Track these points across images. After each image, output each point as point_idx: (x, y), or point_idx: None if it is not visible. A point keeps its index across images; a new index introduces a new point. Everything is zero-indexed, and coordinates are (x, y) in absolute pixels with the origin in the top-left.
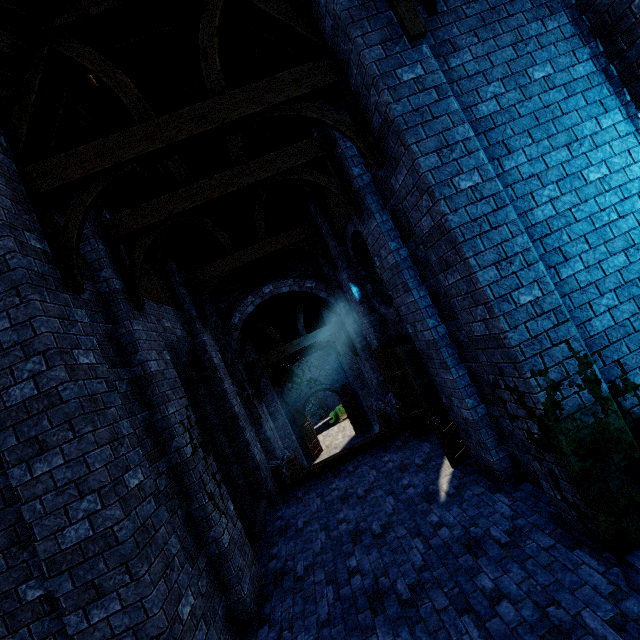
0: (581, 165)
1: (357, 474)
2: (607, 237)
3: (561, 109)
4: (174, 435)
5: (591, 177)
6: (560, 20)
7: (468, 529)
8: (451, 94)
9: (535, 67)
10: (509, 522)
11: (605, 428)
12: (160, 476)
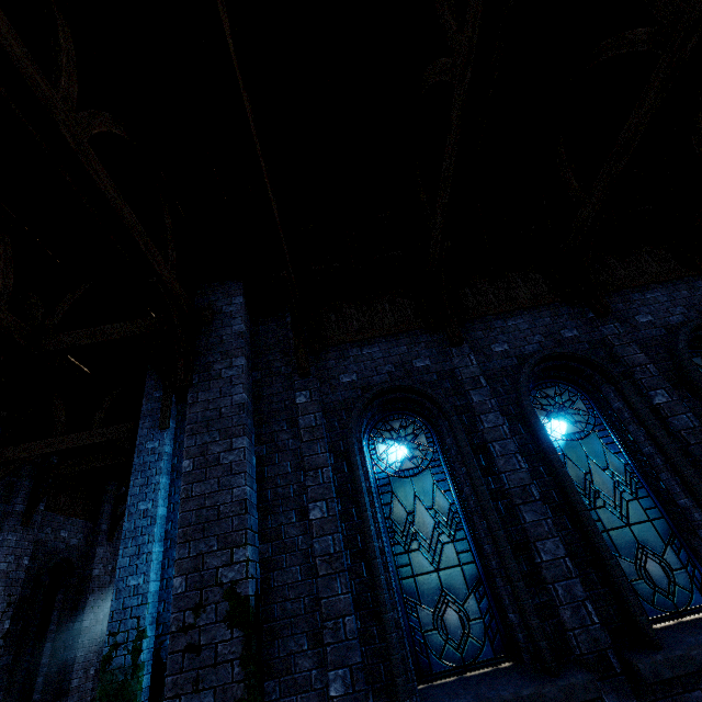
0: None
1: None
2: None
3: None
4: None
5: None
6: None
7: None
8: (165, 458)
9: None
10: None
11: (127, 687)
12: None
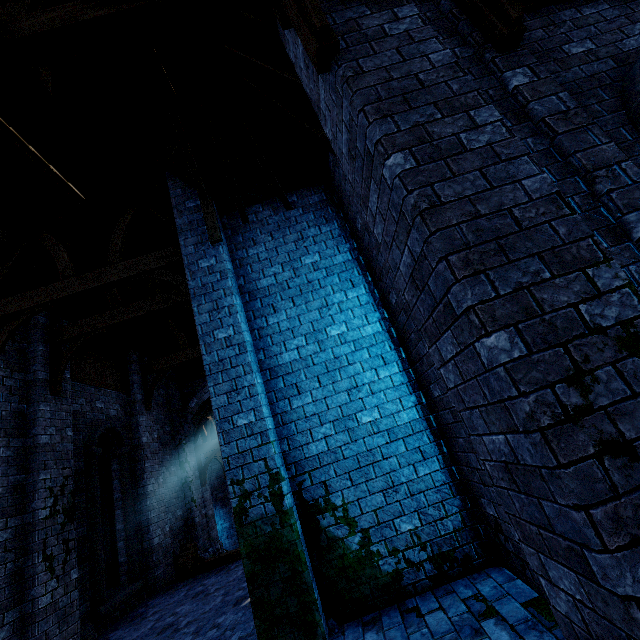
0: (326, 324)
1: (230, 573)
2: (336, 379)
3: (320, 284)
4: (36, 498)
5: (332, 333)
6: (332, 226)
7: (225, 632)
8: (230, 276)
9: (307, 256)
10: (251, 629)
11: (279, 538)
12: (5, 529)
